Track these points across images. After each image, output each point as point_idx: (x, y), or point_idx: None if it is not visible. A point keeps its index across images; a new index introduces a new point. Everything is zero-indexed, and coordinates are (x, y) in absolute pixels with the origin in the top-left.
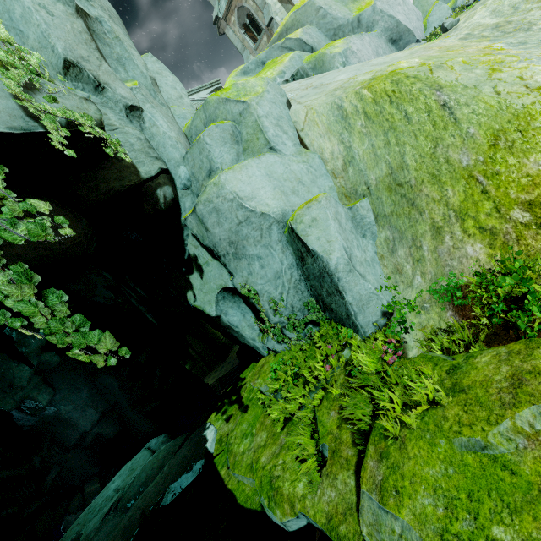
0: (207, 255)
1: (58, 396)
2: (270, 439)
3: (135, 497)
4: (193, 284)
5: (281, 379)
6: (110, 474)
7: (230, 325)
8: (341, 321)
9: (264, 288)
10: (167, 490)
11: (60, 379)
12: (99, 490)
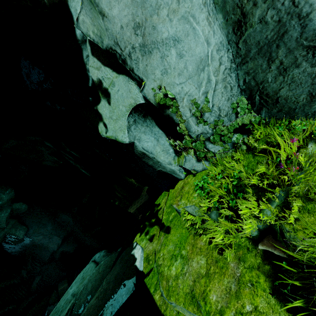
0: (111, 73)
1: (31, 230)
2: (212, 266)
3: (84, 304)
4: (102, 114)
5: (216, 196)
6: (74, 276)
7: (144, 151)
8: (290, 114)
9: (183, 89)
10: (106, 307)
11: (31, 219)
12: (67, 288)
